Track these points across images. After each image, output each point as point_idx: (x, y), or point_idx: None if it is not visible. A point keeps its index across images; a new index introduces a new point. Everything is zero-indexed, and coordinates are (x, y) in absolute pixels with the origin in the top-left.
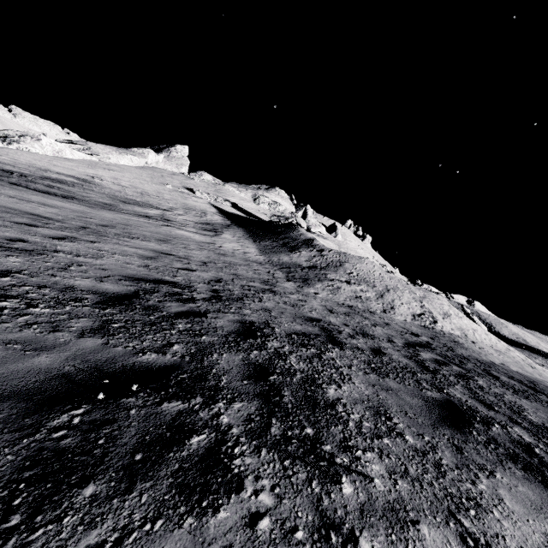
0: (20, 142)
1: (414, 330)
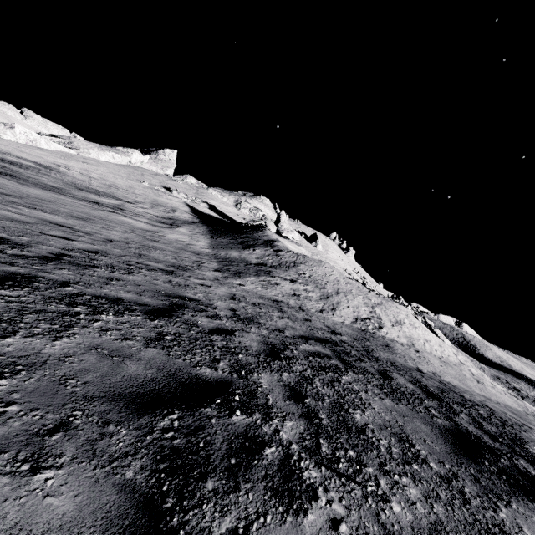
0: None
1: (341, 330)
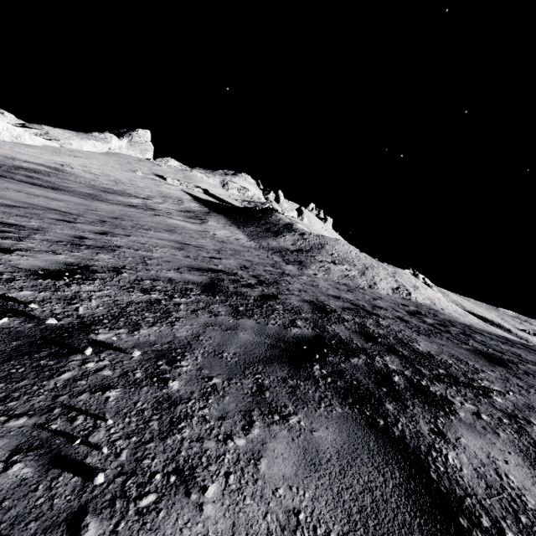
0: None
1: (401, 302)
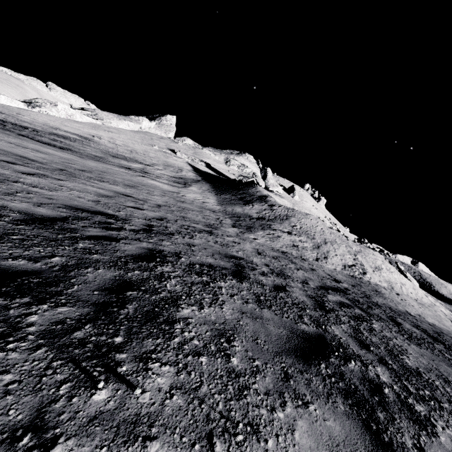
0: (42, 107)
1: (339, 278)
